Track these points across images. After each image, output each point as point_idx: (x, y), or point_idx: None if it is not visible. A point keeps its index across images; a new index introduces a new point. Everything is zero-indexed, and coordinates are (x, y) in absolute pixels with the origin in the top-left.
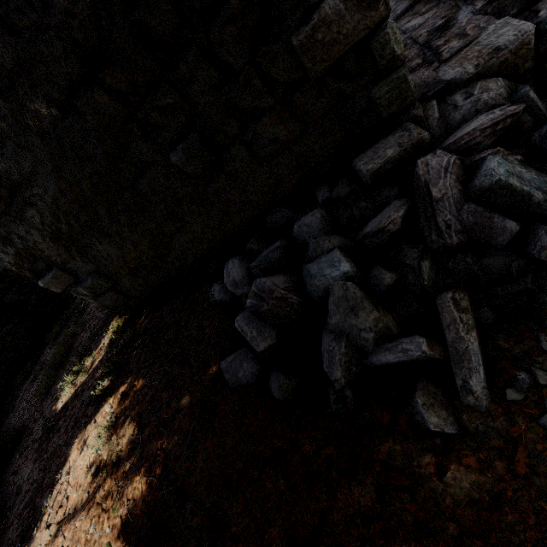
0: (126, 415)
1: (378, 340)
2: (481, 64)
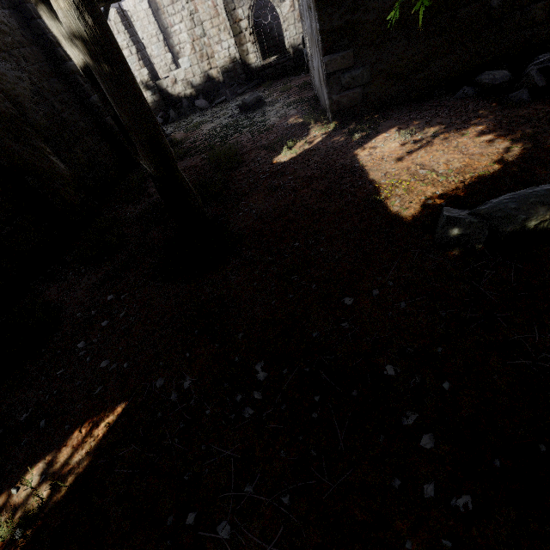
0: (420, 129)
1: None
2: None
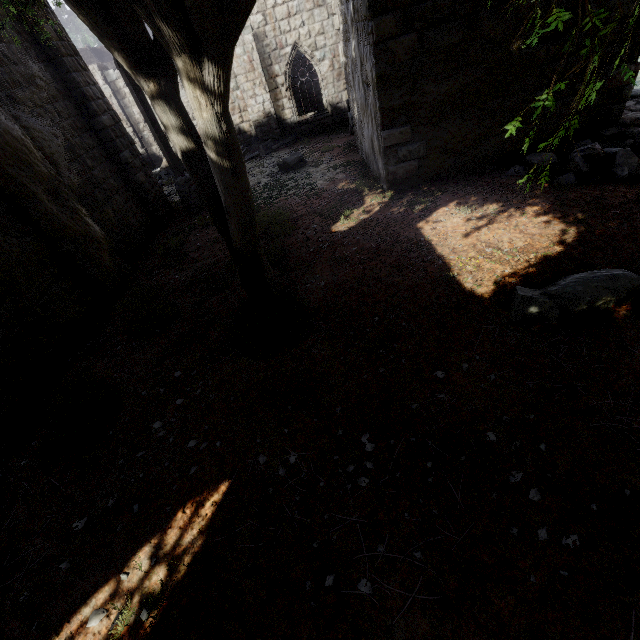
0: (478, 205)
1: (636, 168)
2: (632, 121)
